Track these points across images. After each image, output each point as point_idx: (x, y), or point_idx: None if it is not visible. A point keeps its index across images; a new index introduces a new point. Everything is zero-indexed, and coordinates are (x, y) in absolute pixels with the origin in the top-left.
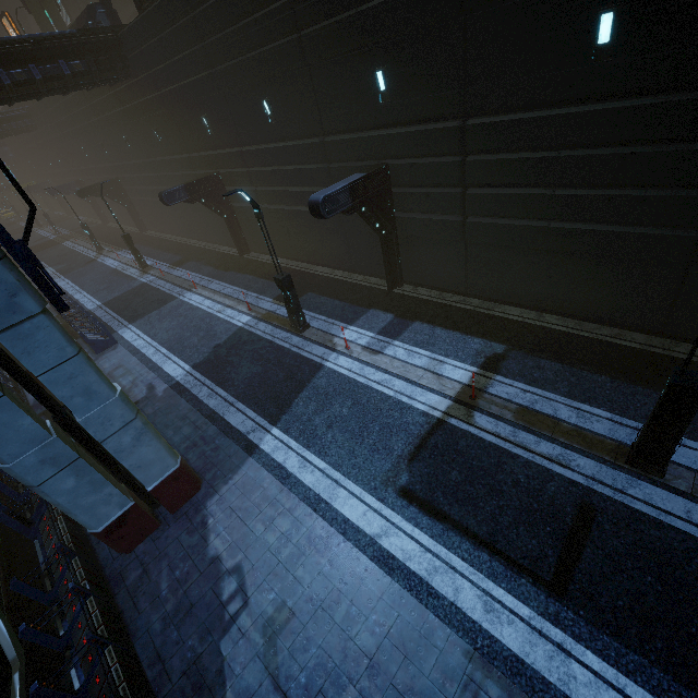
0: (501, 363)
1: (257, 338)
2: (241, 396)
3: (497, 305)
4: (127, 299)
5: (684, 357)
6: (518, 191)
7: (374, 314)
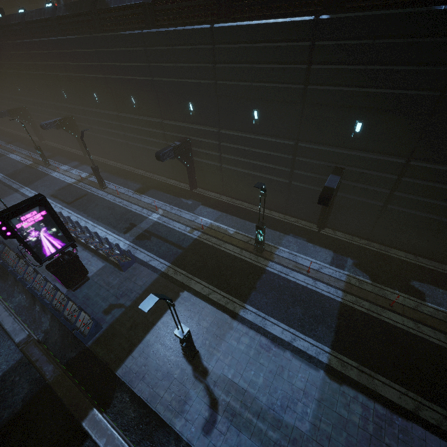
0: None
1: (32, 168)
2: (19, 181)
3: (110, 161)
4: None
5: (135, 172)
6: (100, 128)
7: (75, 162)
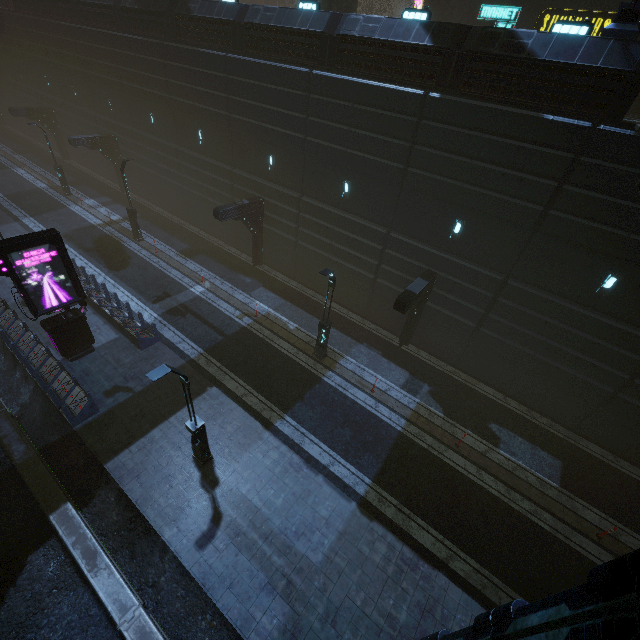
0: None
1: (45, 193)
2: (23, 208)
3: (155, 206)
4: None
5: (186, 227)
6: (149, 160)
7: (106, 198)
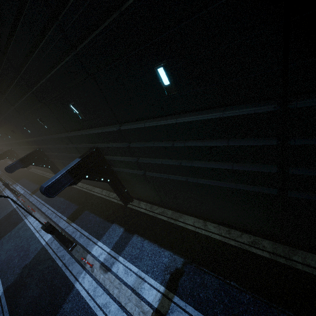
0: (179, 280)
1: (48, 257)
2: None
3: (181, 215)
4: (0, 223)
5: (301, 268)
6: (162, 162)
7: (113, 229)
